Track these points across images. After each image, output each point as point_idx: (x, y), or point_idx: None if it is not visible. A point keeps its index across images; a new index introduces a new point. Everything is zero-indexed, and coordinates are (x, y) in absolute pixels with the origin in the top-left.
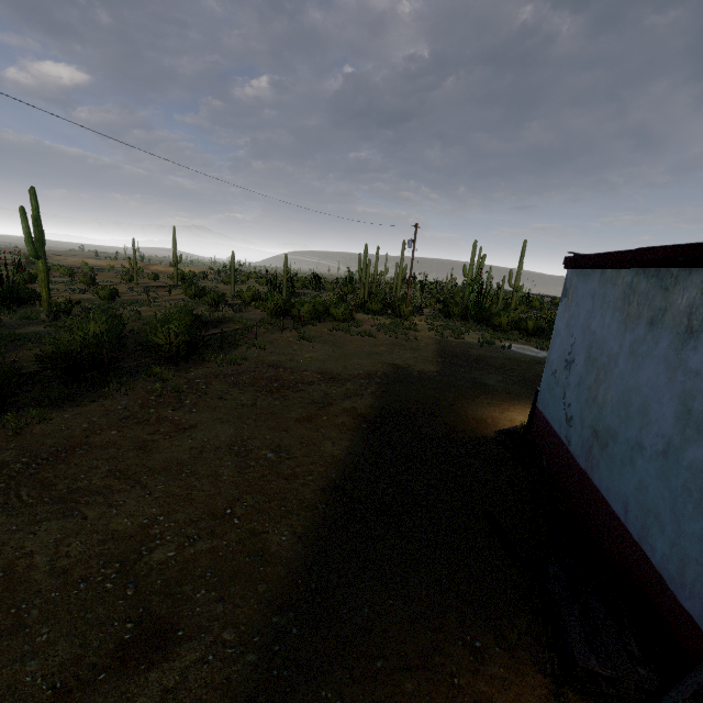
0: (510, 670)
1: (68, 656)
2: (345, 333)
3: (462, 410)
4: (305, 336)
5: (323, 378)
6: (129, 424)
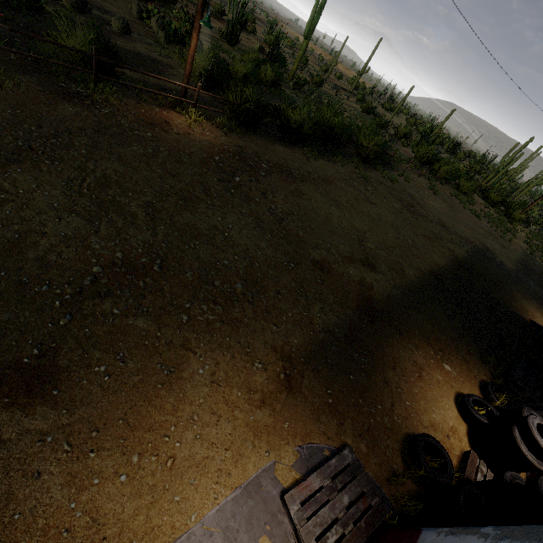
0: (479, 364)
1: (350, 251)
2: (460, 203)
3: (517, 297)
4: (435, 189)
5: (438, 223)
6: (347, 184)
